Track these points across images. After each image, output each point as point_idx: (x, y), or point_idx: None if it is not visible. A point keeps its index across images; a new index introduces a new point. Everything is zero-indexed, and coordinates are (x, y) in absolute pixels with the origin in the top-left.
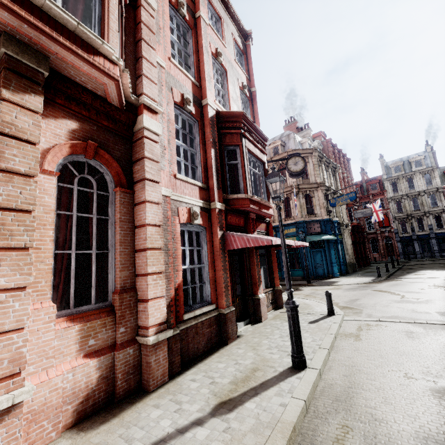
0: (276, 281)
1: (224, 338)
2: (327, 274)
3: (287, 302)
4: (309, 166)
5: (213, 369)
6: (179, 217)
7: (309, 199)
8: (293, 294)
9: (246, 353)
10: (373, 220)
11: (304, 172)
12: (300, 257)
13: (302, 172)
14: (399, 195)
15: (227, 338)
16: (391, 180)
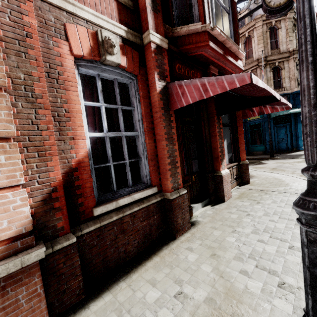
0: (242, 155)
1: (171, 230)
2: (291, 148)
3: (309, 201)
4: (280, 33)
5: (134, 305)
6: (70, 43)
7: (278, 72)
8: (257, 168)
9: (199, 265)
10: None
11: (292, 3)
12: (262, 133)
13: (289, 4)
14: None
15: (175, 231)
16: None
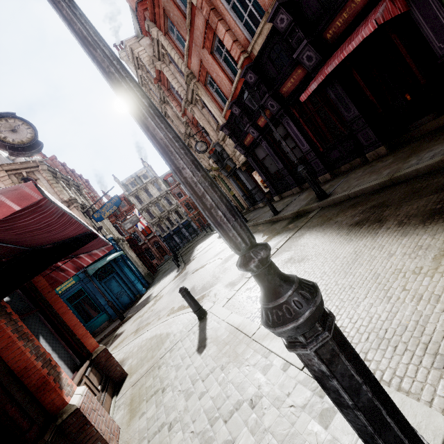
0: (87, 342)
1: None
2: (134, 296)
3: (288, 302)
4: (41, 183)
5: None
6: None
7: None
8: (117, 345)
9: None
10: (140, 228)
11: (41, 143)
12: (92, 299)
13: (37, 143)
14: (145, 204)
15: None
16: (134, 194)
